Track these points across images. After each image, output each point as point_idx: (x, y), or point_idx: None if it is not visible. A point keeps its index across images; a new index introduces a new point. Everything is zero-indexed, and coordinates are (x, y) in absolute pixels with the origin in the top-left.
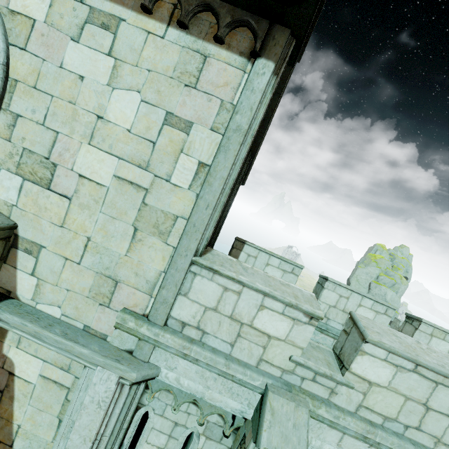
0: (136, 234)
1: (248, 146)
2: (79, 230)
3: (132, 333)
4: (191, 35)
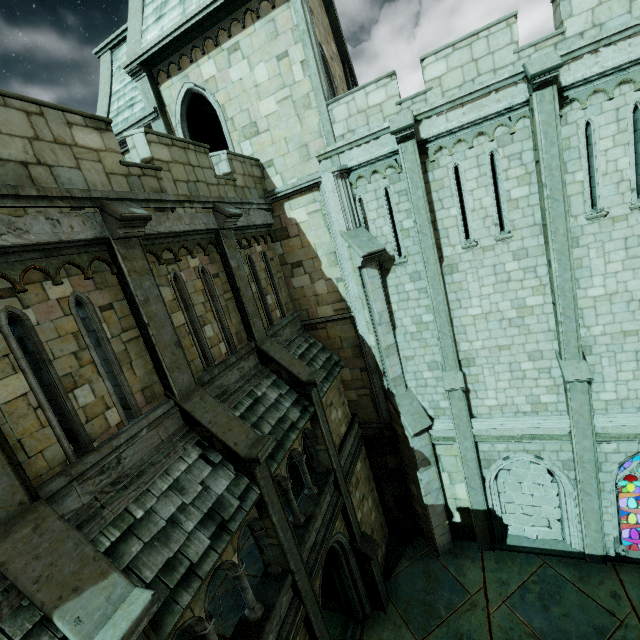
0: (299, 118)
1: (313, 35)
2: (280, 138)
3: (325, 157)
4: (263, 18)
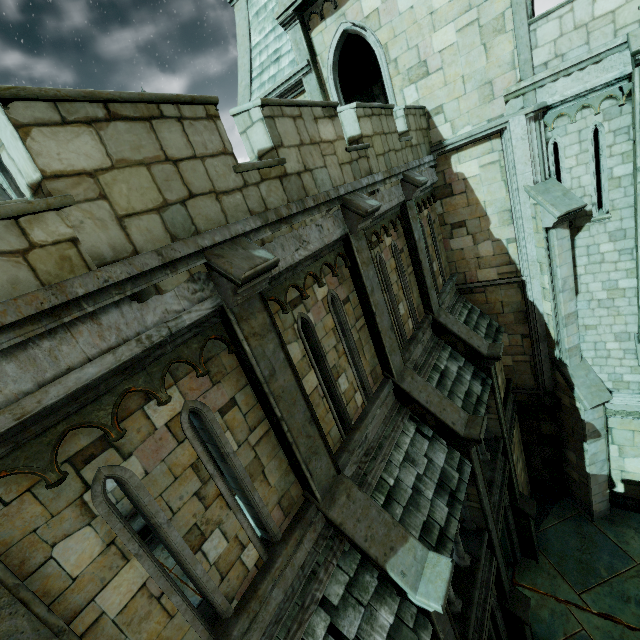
0: (486, 47)
1: None
2: (455, 77)
3: (516, 95)
4: None
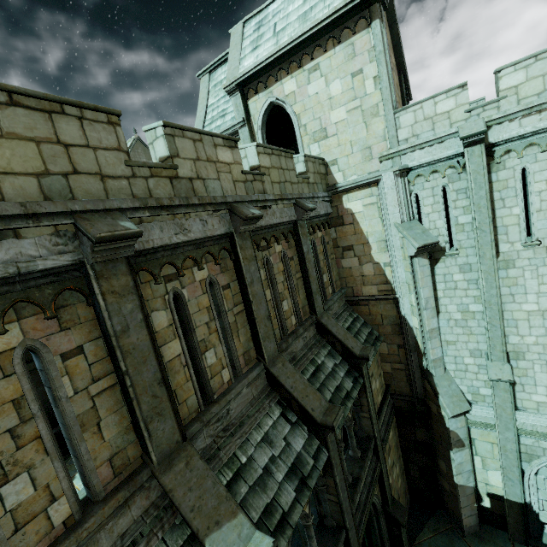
0: (366, 124)
1: (388, 54)
2: (345, 141)
3: (387, 158)
4: (343, 43)
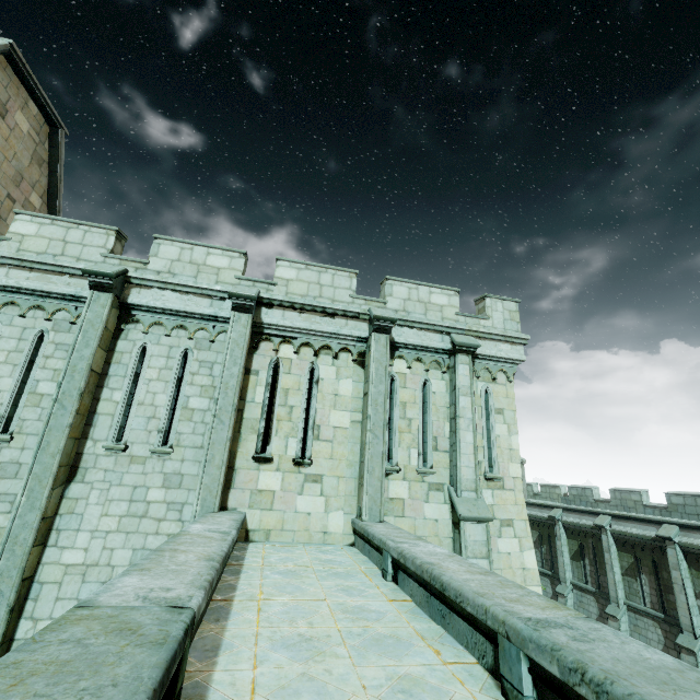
0: None
1: None
2: None
3: None
4: None
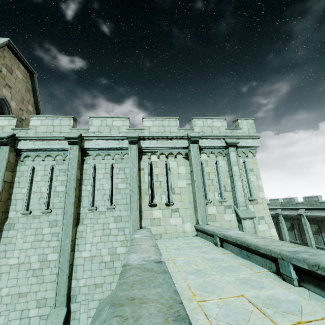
0: None
1: None
2: None
3: None
4: None
